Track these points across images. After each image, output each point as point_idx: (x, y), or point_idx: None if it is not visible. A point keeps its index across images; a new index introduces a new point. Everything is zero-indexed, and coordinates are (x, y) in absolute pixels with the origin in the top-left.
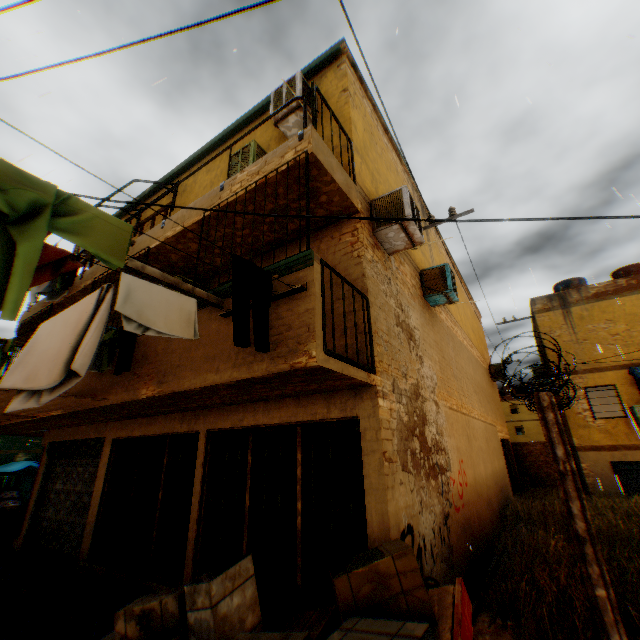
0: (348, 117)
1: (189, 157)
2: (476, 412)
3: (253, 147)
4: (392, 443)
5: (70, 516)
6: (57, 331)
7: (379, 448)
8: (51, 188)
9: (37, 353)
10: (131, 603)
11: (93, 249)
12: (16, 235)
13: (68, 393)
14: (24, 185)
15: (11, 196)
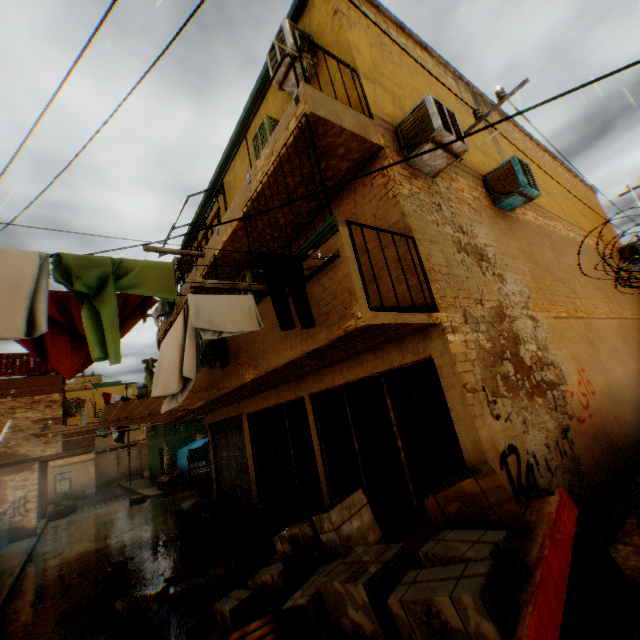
0: (346, 44)
1: (223, 155)
2: (600, 311)
3: (267, 124)
4: (473, 374)
5: (238, 474)
6: (170, 348)
7: (458, 382)
8: (107, 261)
9: (164, 367)
10: (282, 531)
11: (150, 294)
12: (97, 306)
13: (201, 388)
14: (89, 268)
15: (85, 280)
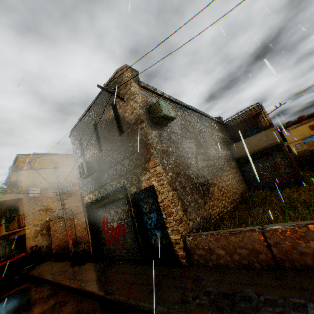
0: (21, 174)
1: None
2: None
3: (9, 183)
4: (32, 235)
5: None
6: None
7: (27, 237)
8: None
9: None
10: None
11: None
12: None
13: None
14: None
15: None
